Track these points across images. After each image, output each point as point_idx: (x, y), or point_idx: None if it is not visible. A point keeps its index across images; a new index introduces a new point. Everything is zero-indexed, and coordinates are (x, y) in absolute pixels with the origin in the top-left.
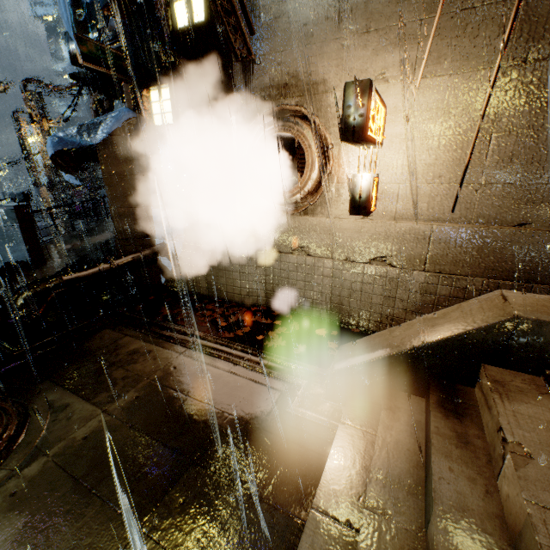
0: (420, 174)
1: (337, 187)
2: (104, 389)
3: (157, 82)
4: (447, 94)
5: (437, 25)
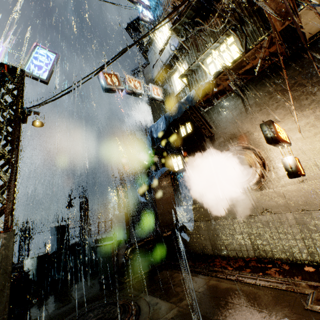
0: None
1: (274, 171)
2: (173, 296)
3: (175, 155)
4: (315, 115)
5: (292, 97)
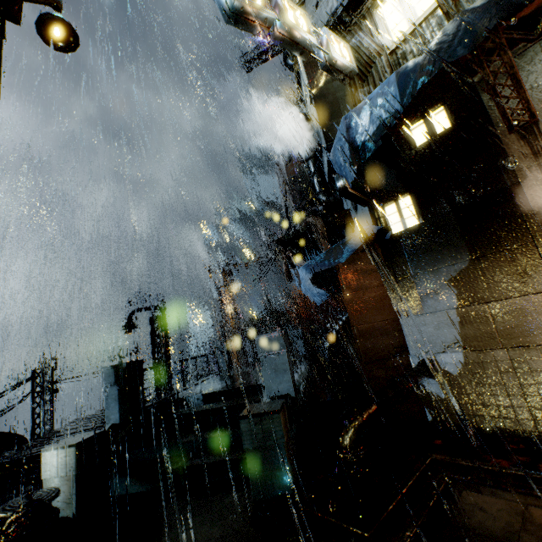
0: None
1: None
2: None
3: (397, 194)
4: None
5: None
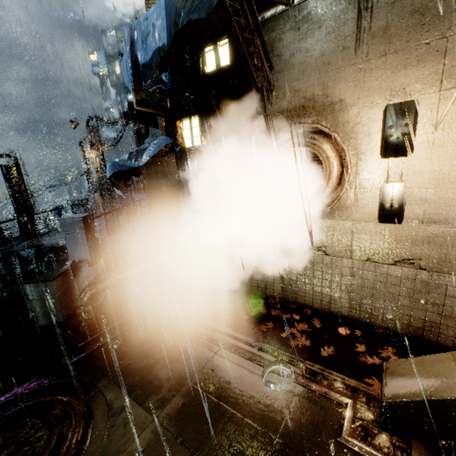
0: (452, 178)
1: (355, 193)
2: (152, 391)
3: (189, 114)
4: None
5: None
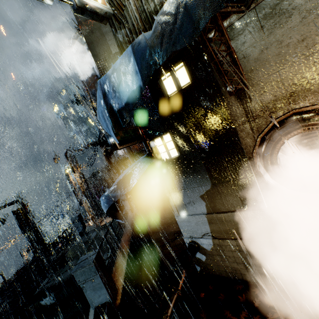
0: None
1: None
2: None
3: (160, 133)
4: None
5: None
